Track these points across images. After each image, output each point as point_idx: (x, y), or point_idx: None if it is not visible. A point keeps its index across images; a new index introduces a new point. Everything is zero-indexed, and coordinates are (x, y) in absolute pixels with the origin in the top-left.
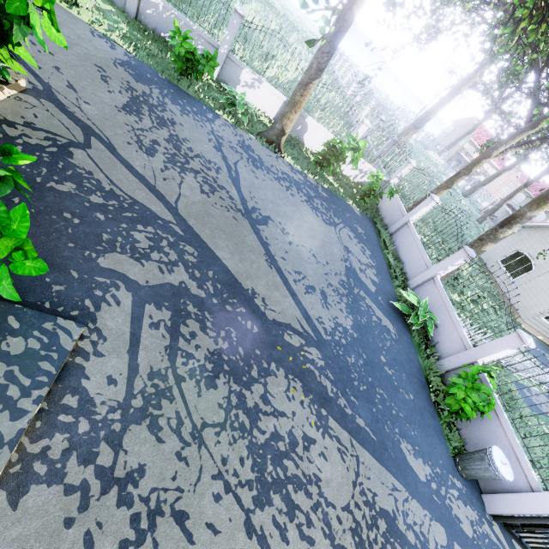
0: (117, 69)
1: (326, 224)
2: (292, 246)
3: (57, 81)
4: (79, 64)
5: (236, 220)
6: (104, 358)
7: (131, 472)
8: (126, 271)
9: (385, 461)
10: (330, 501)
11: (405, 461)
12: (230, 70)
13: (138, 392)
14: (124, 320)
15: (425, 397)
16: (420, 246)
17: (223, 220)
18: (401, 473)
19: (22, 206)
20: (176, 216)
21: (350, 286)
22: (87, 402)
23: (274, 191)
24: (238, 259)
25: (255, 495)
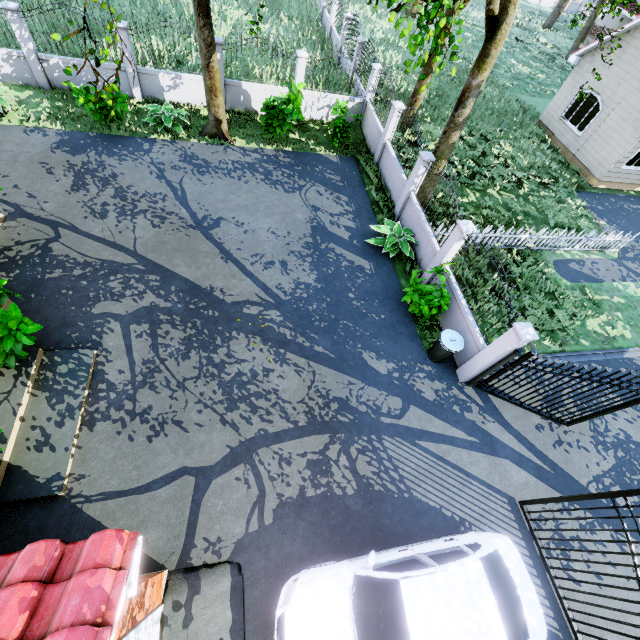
0: (55, 155)
1: (288, 193)
2: (247, 234)
3: (20, 198)
4: (28, 172)
5: (188, 237)
6: (113, 362)
7: (145, 409)
8: (112, 310)
9: (343, 368)
10: (287, 400)
11: (365, 365)
12: (149, 84)
13: (139, 373)
14: (119, 339)
15: (401, 313)
16: (397, 167)
17: (176, 241)
18: (359, 373)
19: (13, 304)
20: (136, 257)
21: (316, 245)
22: (111, 385)
23: (225, 189)
24: (194, 268)
25: (226, 406)
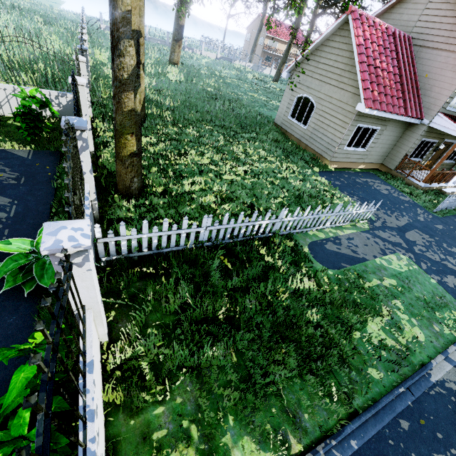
0: None
1: None
2: None
3: None
4: None
5: None
6: None
7: None
8: None
9: None
10: None
11: None
12: None
13: None
14: None
15: None
16: None
17: None
18: None
19: None
20: None
21: None
22: None
23: None
24: None
25: None
